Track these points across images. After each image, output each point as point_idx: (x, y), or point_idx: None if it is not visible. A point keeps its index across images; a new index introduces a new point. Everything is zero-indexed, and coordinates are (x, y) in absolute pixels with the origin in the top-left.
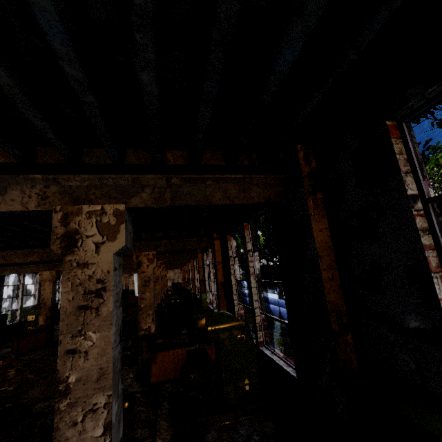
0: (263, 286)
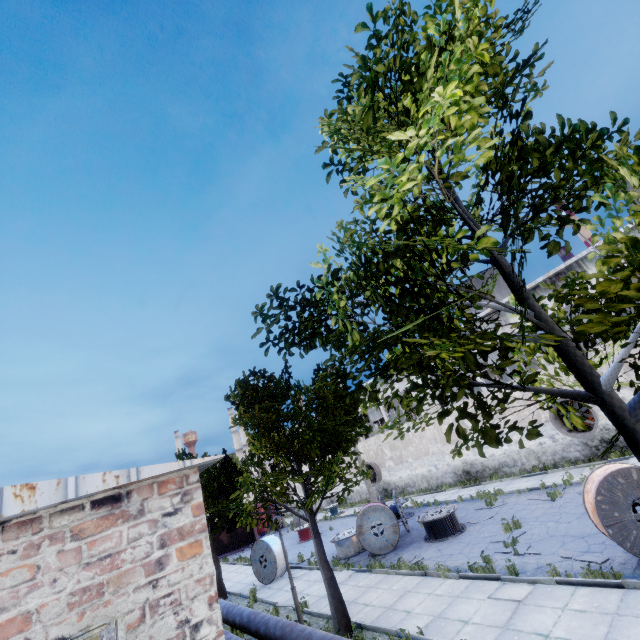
0: (226, 550)
